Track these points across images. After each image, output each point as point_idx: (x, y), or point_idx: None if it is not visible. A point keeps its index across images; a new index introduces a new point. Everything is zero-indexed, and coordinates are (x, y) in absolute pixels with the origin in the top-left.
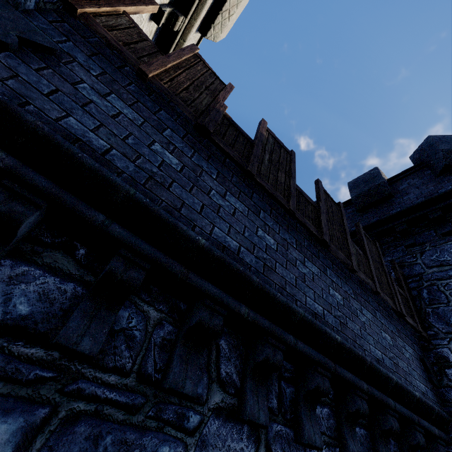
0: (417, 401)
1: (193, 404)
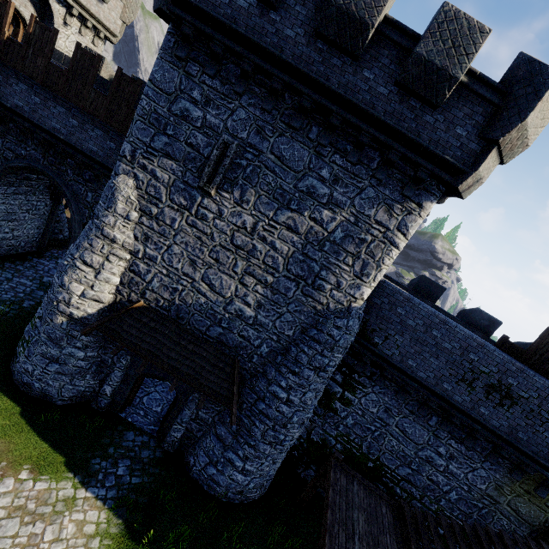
0: None
1: (28, 146)
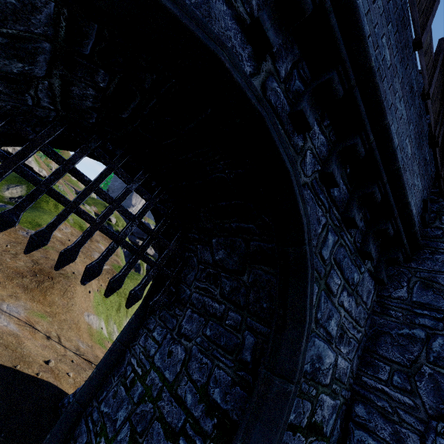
0: (405, 205)
1: None
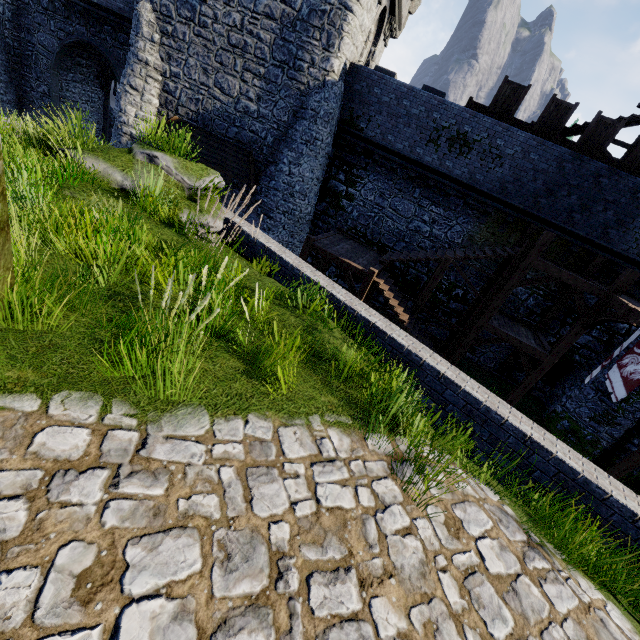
0: None
1: (73, 22)
